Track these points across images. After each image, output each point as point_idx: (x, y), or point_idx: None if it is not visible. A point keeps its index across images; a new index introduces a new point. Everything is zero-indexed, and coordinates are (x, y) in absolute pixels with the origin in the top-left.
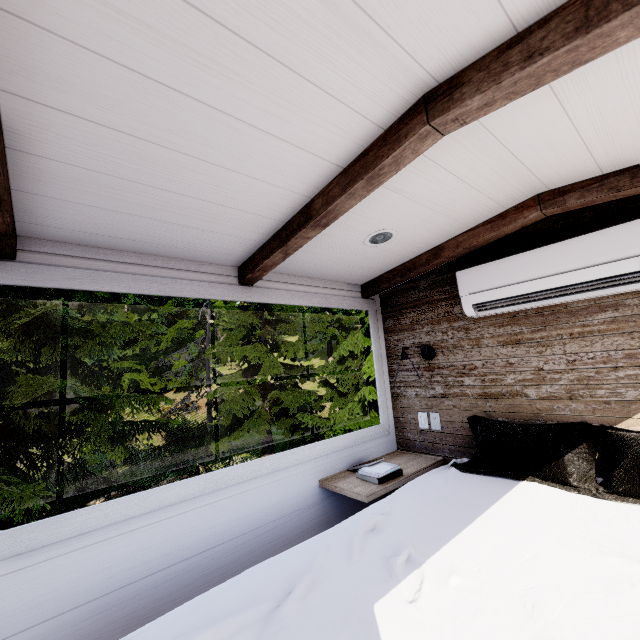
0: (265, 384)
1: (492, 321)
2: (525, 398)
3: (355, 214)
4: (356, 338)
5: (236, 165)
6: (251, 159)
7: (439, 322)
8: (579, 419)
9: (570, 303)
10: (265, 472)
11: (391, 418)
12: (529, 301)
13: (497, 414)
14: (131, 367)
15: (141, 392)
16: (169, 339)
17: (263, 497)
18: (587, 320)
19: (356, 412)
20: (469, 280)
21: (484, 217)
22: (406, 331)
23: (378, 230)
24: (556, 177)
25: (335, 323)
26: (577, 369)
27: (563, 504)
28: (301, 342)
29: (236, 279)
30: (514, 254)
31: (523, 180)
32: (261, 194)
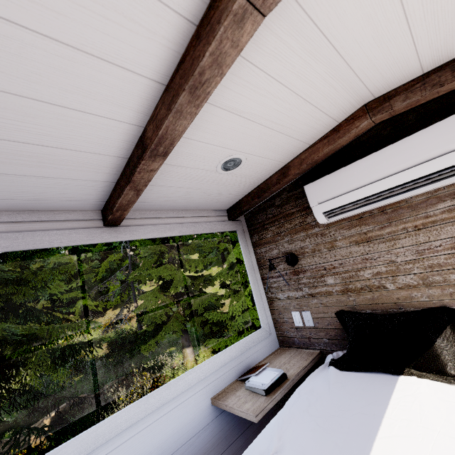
0: (177, 294)
1: (342, 224)
2: (384, 289)
3: (198, 142)
4: (239, 249)
5: (25, 88)
6: (41, 78)
7: (296, 232)
8: (438, 304)
9: (409, 198)
10: (152, 409)
11: (270, 320)
12: (372, 202)
13: (361, 307)
14: (76, 296)
15: (87, 314)
16: (103, 270)
17: (153, 436)
18: (428, 211)
19: (247, 304)
20: (316, 191)
21: (320, 133)
22: (270, 243)
23: (226, 156)
24: (381, 82)
25: (224, 239)
26: (427, 257)
27: (454, 405)
28: (202, 257)
29: (101, 222)
30: (351, 163)
31: (351, 89)
32: (82, 127)
